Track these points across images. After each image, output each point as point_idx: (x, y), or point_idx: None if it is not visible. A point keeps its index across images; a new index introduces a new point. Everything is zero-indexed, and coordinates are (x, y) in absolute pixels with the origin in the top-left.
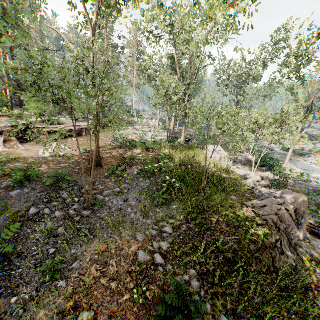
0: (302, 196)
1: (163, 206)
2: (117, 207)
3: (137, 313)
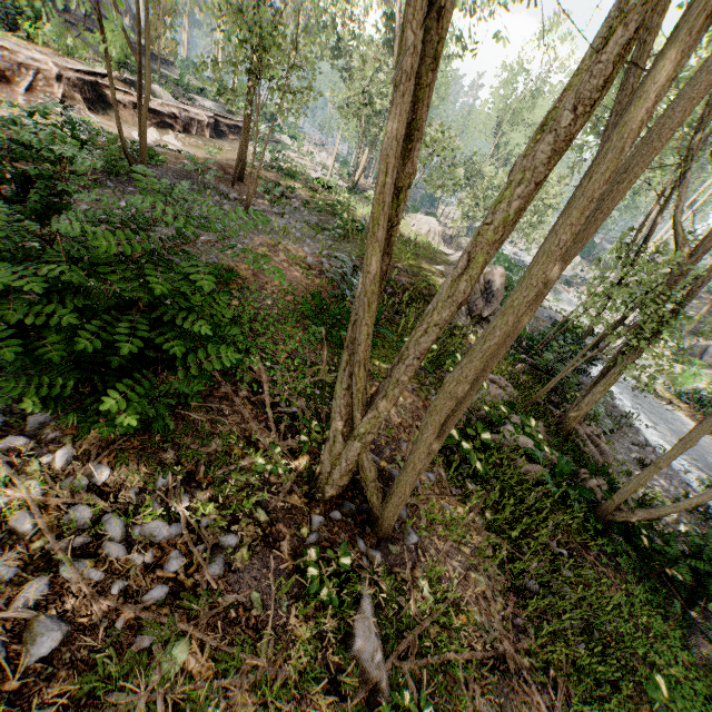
0: (501, 268)
1: (335, 242)
2: (278, 224)
3: (307, 283)
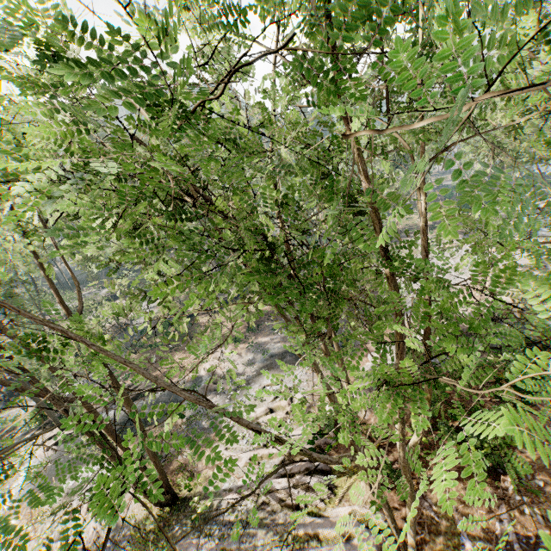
0: None
1: None
2: None
3: None
